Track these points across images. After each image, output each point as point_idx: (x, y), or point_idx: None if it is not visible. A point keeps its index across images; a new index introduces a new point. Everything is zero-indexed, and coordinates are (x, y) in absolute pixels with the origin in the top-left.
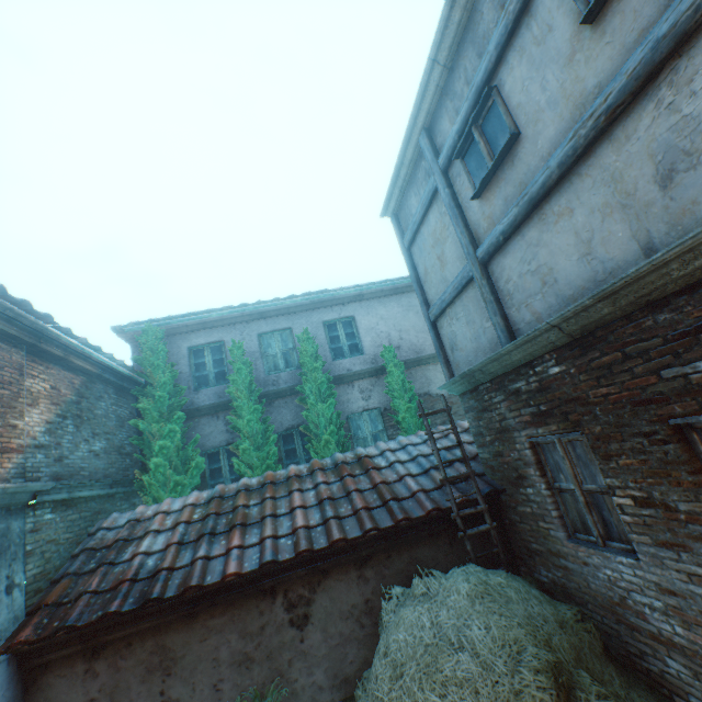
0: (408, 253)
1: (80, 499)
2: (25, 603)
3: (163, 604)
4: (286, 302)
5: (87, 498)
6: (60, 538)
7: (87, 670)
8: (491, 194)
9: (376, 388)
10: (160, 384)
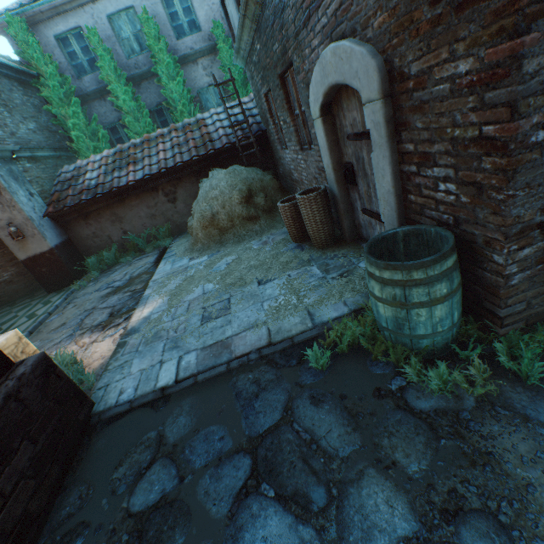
0: None
1: (41, 158)
2: (44, 202)
3: (106, 197)
4: None
5: (44, 158)
6: (42, 177)
7: (87, 224)
8: None
9: (216, 66)
10: (48, 76)
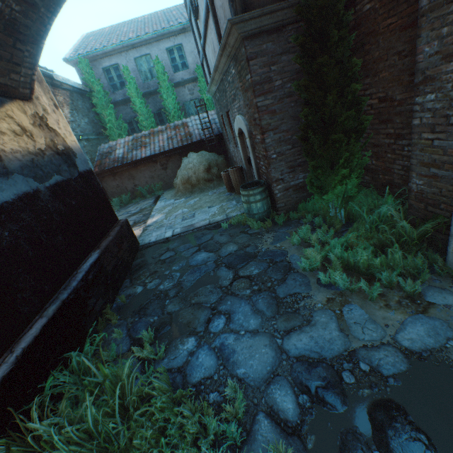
0: (191, 23)
1: (90, 139)
2: (92, 165)
3: (128, 164)
4: (144, 37)
5: (92, 139)
6: (91, 150)
7: (114, 179)
8: (200, 22)
9: (196, 89)
10: (98, 92)
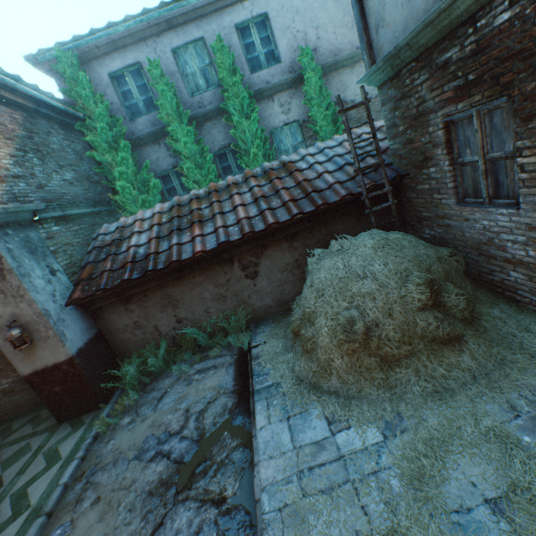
0: None
1: (74, 216)
2: (69, 280)
3: (159, 273)
4: (191, 1)
5: (79, 216)
6: (73, 242)
7: (126, 310)
8: None
9: (295, 101)
10: (96, 116)
